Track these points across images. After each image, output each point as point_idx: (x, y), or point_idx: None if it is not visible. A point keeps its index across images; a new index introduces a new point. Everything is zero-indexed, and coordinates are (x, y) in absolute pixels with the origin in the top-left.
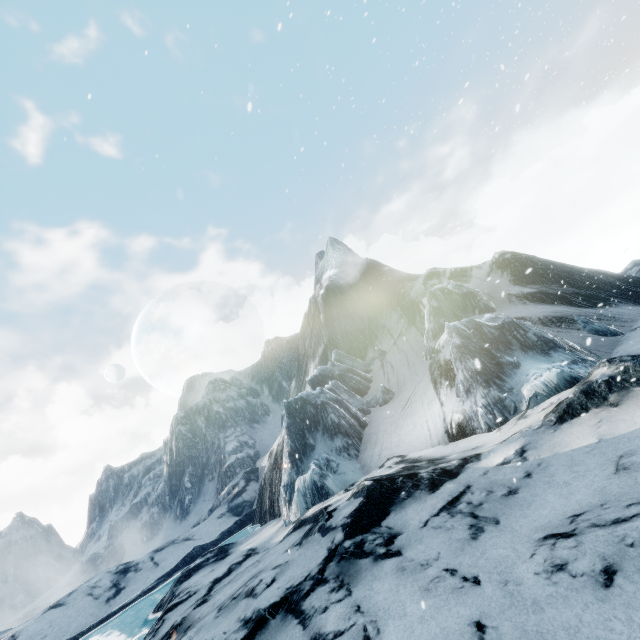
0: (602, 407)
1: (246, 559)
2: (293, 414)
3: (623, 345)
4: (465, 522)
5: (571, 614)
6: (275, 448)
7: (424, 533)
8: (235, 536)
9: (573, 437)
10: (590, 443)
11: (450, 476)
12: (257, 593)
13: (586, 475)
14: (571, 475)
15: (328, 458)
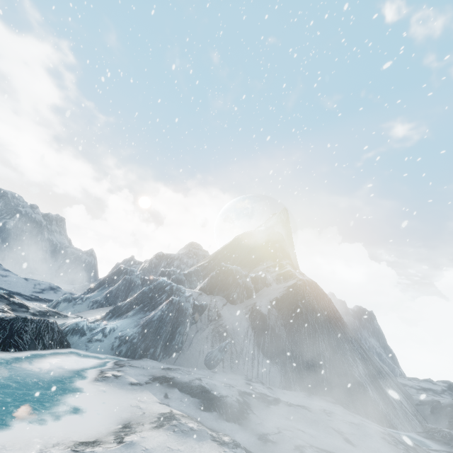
0: None
1: None
2: (115, 273)
3: (181, 367)
4: None
5: None
6: None
7: None
8: None
9: None
10: None
11: None
12: None
13: None
14: None
15: (83, 298)
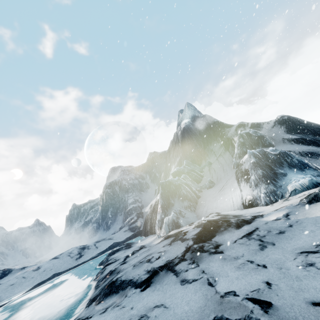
0: None
1: (140, 249)
2: (164, 188)
3: None
4: (256, 243)
5: (317, 283)
6: (153, 203)
7: (234, 245)
8: (132, 240)
9: (317, 211)
10: None
11: (247, 223)
12: (152, 261)
13: None
14: (315, 227)
15: (180, 210)
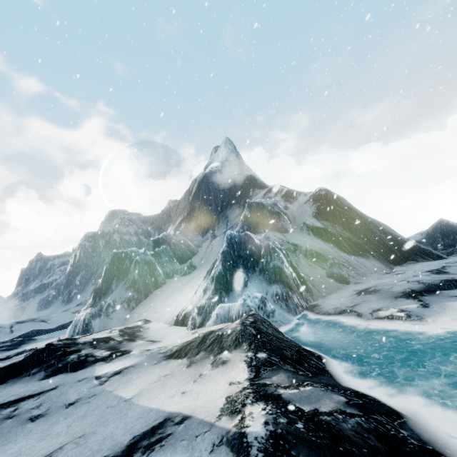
0: (188, 360)
1: None
2: (114, 262)
3: (336, 293)
4: None
5: None
6: None
7: None
8: (64, 331)
9: (141, 380)
10: (125, 397)
11: (75, 368)
12: None
13: (57, 438)
14: (63, 428)
15: (110, 304)
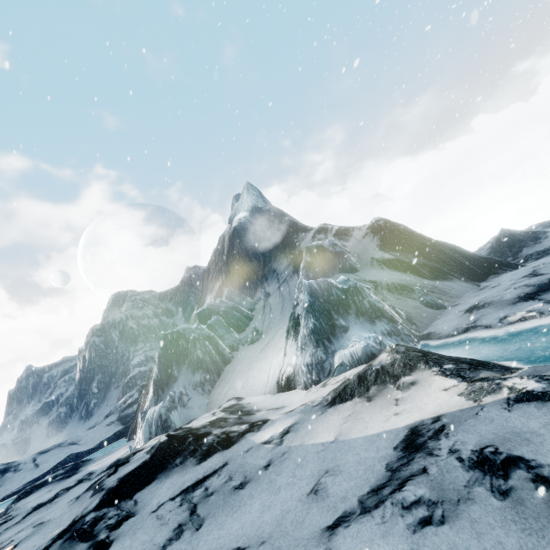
0: (362, 398)
1: (76, 485)
2: (166, 346)
3: (440, 320)
4: (180, 518)
5: None
6: None
7: (146, 522)
8: (110, 446)
9: (325, 427)
10: (327, 441)
11: (225, 445)
12: None
13: (295, 485)
14: (289, 479)
15: (182, 392)
